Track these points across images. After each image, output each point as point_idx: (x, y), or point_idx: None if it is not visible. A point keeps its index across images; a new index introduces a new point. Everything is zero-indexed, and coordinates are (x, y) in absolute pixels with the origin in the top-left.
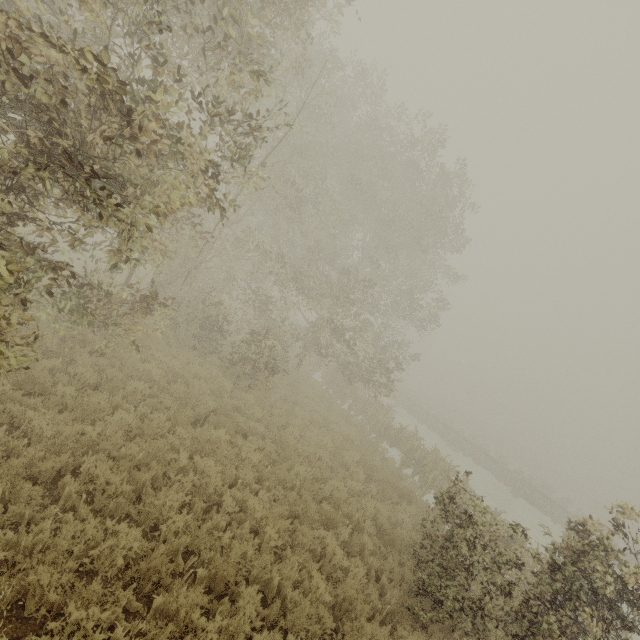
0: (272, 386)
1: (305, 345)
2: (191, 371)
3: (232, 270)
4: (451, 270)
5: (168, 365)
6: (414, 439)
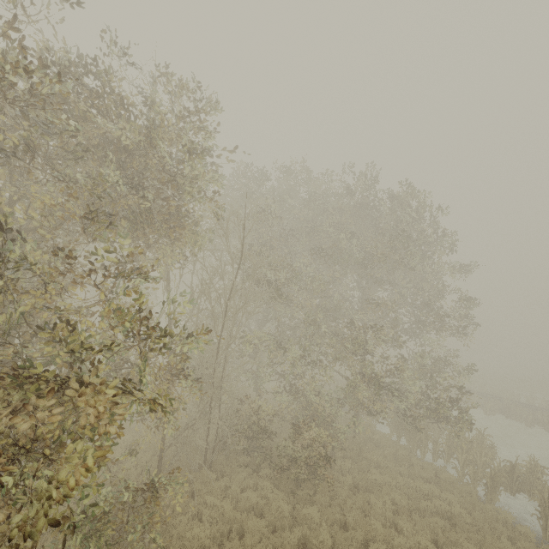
0: (337, 471)
1: (350, 409)
2: (245, 503)
3: (241, 388)
4: (455, 267)
5: (219, 511)
6: (537, 474)
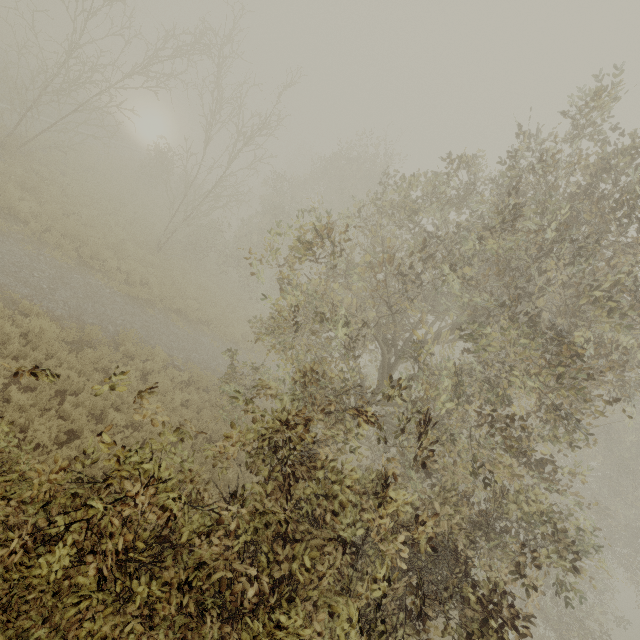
0: None
1: None
2: None
3: None
4: None
5: None
6: None
